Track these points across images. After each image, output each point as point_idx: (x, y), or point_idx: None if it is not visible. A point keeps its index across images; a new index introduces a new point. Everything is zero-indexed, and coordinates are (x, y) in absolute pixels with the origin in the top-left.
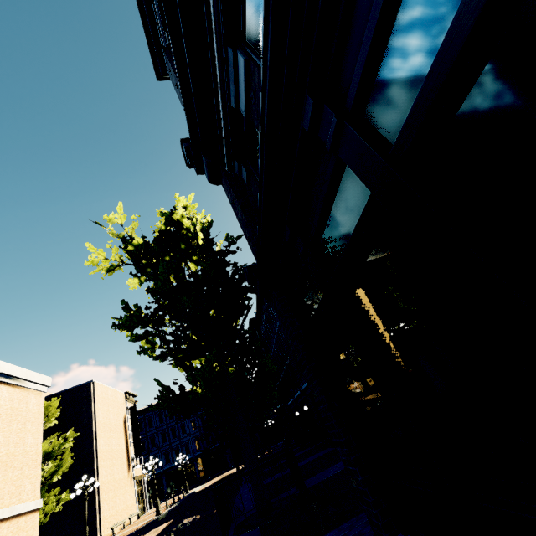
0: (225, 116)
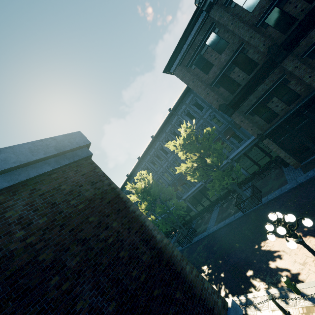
0: (256, 102)
